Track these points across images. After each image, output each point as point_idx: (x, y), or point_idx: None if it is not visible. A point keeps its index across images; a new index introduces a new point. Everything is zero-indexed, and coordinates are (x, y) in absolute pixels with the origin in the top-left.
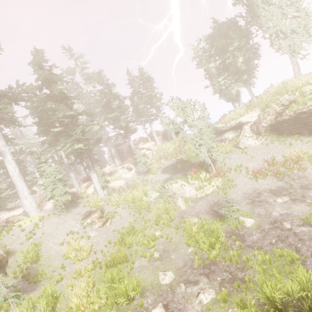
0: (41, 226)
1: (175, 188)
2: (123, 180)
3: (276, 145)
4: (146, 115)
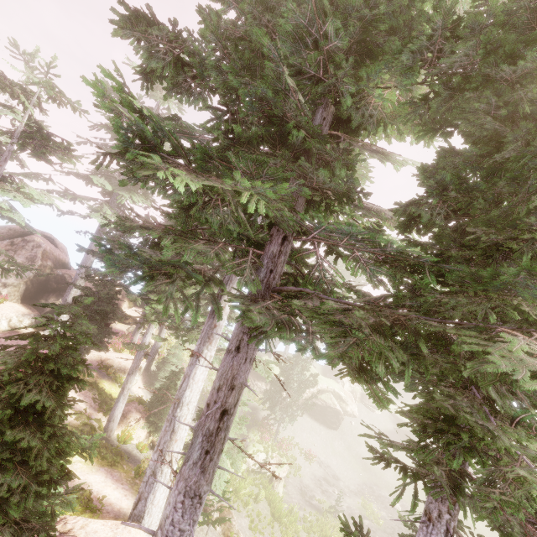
0: None
1: (262, 460)
2: None
3: (307, 424)
4: None
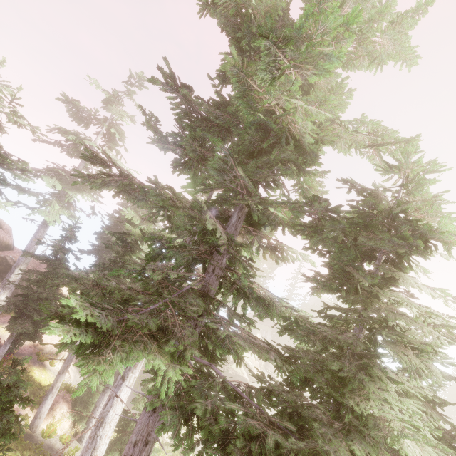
0: None
1: None
2: None
3: None
4: None
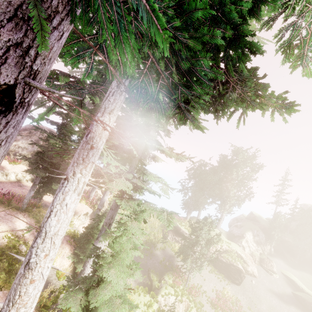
0: None
1: (172, 302)
2: None
3: (213, 276)
4: None
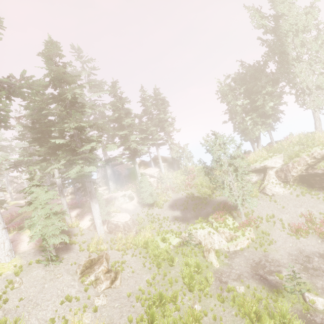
0: (18, 286)
1: (201, 236)
2: (126, 213)
3: (308, 198)
4: (154, 138)
